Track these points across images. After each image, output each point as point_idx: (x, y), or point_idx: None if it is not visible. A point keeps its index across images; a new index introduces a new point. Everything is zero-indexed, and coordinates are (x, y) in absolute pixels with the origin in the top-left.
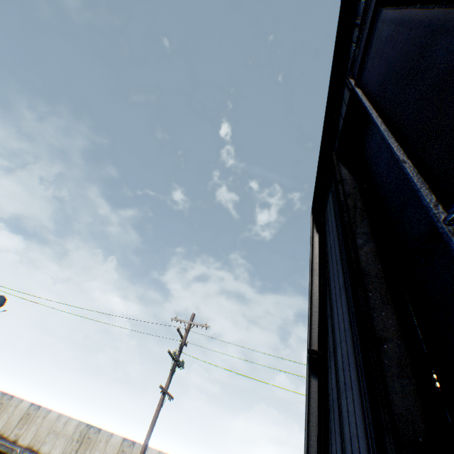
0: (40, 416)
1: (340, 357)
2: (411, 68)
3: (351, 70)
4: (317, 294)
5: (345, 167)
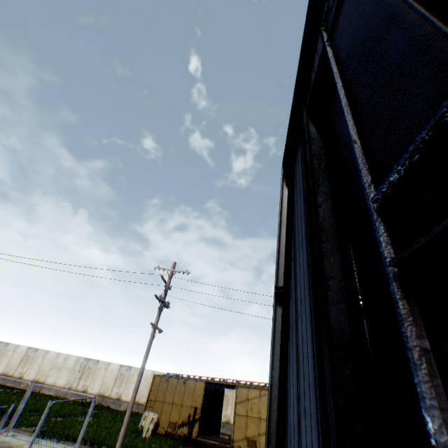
0: (39, 357)
1: (299, 291)
2: (371, 49)
3: (325, 21)
4: (284, 242)
5: (313, 125)
